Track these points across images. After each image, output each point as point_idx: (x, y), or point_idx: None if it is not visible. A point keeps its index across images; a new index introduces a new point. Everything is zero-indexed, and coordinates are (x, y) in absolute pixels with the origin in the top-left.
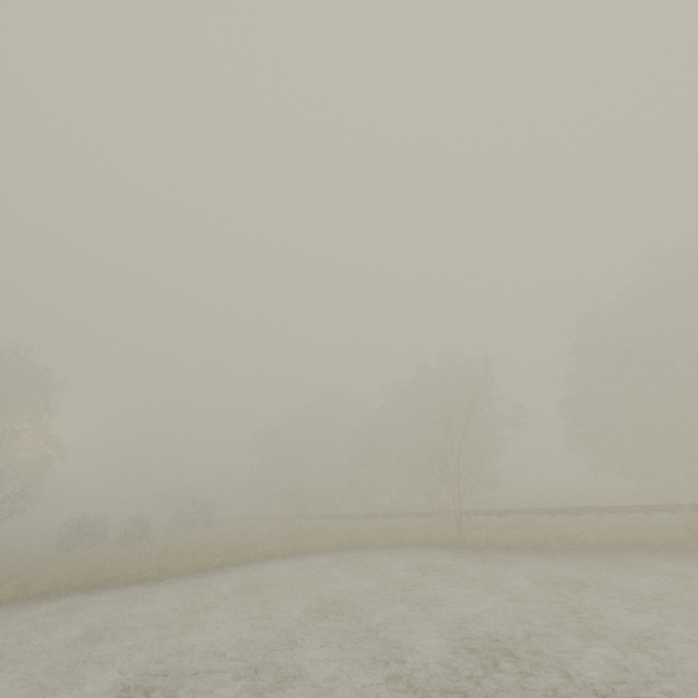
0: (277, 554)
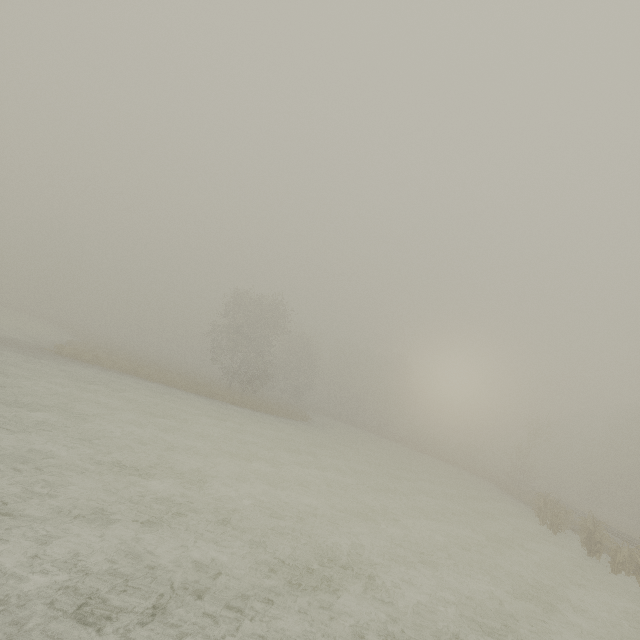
0: (449, 463)
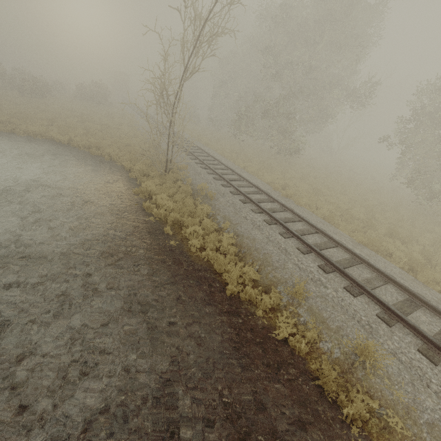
0: (38, 137)
